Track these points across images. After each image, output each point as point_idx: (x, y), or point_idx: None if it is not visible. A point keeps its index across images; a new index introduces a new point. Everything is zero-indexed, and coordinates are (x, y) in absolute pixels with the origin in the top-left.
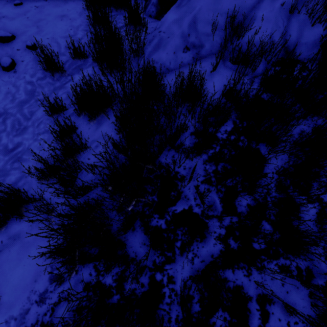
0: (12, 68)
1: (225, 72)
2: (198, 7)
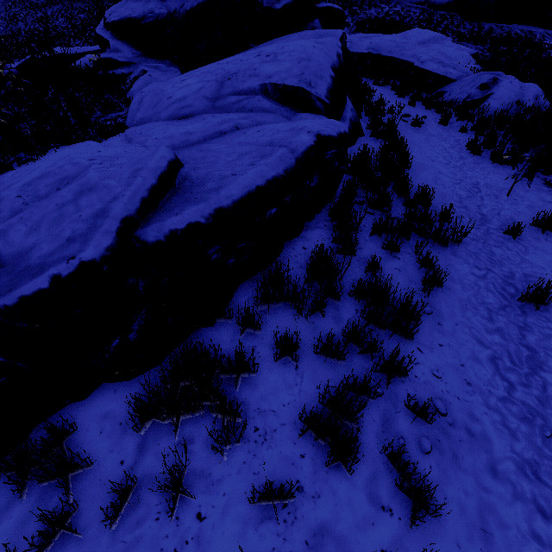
0: (424, 123)
1: None
2: (504, 98)
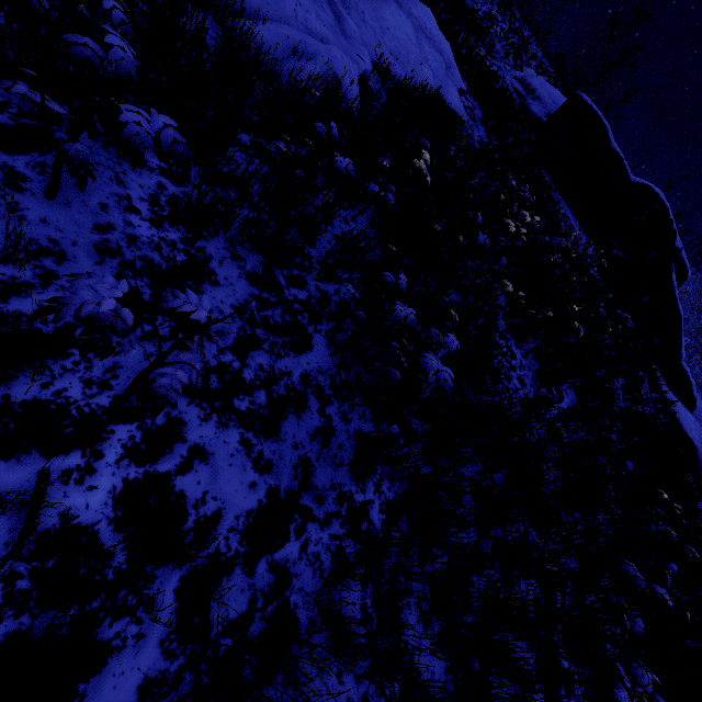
0: None
1: (201, 16)
2: None
